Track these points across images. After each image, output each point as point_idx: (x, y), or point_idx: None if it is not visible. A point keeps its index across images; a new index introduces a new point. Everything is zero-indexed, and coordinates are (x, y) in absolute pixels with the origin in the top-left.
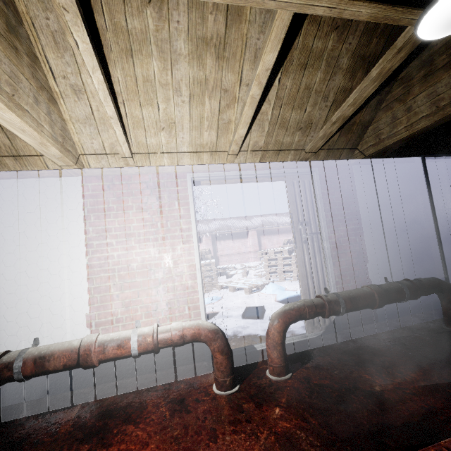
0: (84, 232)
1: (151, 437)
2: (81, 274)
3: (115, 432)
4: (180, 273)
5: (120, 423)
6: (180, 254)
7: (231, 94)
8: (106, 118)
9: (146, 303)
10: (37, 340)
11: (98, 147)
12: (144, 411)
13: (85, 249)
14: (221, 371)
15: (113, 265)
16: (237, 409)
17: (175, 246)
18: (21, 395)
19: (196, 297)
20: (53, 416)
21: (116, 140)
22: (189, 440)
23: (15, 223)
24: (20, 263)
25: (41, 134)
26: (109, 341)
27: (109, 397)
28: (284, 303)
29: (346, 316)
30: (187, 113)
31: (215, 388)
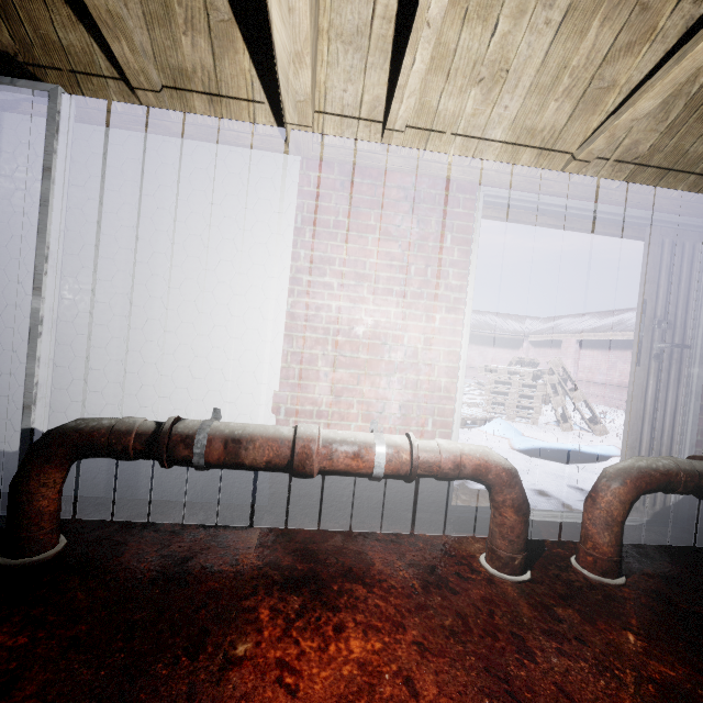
0: (291, 257)
1: (405, 617)
2: (276, 325)
3: (335, 589)
4: (430, 361)
5: (337, 576)
6: (438, 329)
7: (651, 17)
8: (417, 24)
9: (367, 397)
10: (219, 411)
11: (351, 101)
12: (371, 567)
13: (289, 286)
14: (509, 541)
15: (327, 322)
16: (547, 613)
17: (431, 314)
18: (165, 490)
19: (450, 407)
20: (221, 533)
21: (402, 85)
22: (478, 641)
23: (190, 218)
24: (189, 287)
25: (309, 31)
26: (340, 442)
27: (301, 530)
28: (529, 455)
29: (698, 504)
30: (541, 51)
31: (488, 565)
